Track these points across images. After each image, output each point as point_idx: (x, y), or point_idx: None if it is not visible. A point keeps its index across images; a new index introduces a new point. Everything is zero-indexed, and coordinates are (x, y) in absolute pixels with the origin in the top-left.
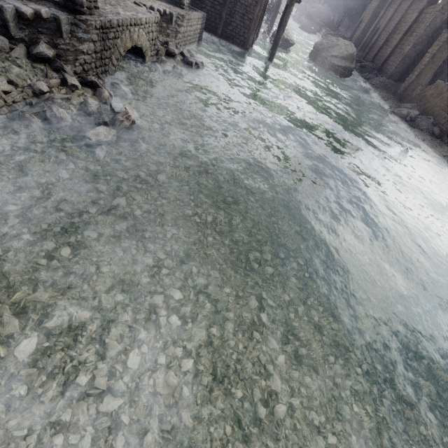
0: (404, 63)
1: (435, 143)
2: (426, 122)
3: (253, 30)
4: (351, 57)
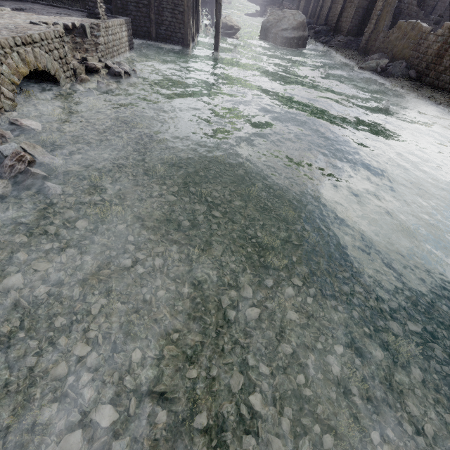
0: (358, 15)
1: (415, 87)
2: (399, 67)
3: (188, 23)
4: (301, 25)
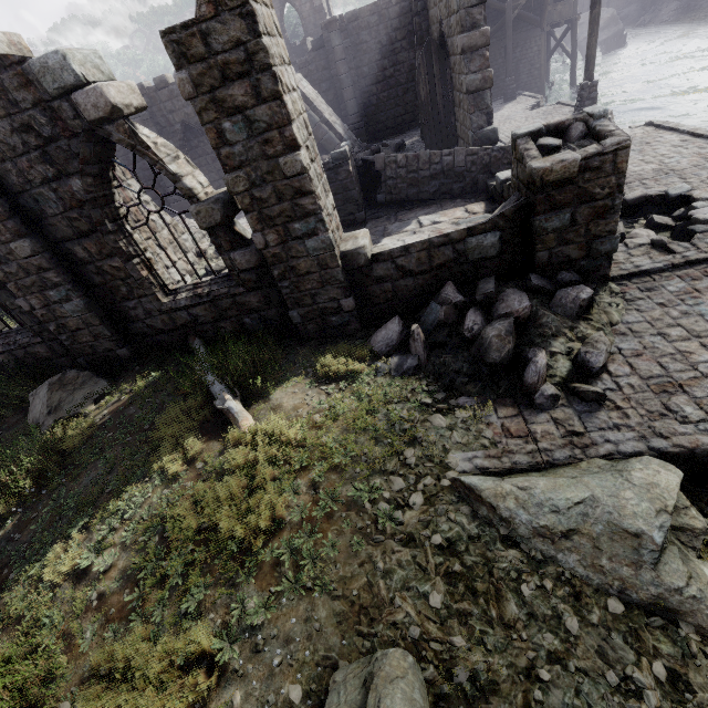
0: None
1: None
2: None
3: (544, 75)
4: (611, 20)
